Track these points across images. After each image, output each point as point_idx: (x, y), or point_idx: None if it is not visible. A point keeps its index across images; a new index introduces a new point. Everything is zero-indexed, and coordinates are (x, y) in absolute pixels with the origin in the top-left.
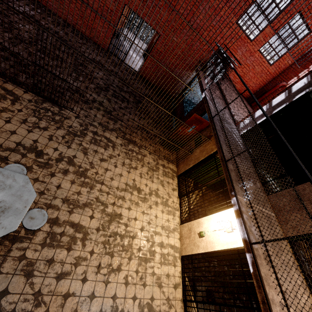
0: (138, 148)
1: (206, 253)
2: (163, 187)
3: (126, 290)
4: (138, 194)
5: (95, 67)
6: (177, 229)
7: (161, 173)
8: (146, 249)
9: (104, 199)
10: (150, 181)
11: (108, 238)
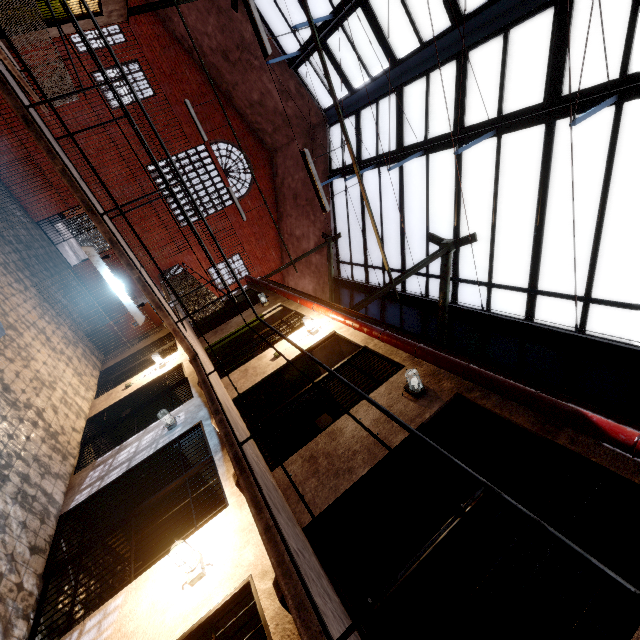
0: (56, 314)
1: (131, 394)
2: (79, 362)
3: (16, 379)
4: (47, 340)
5: (19, 222)
6: (88, 401)
7: (80, 353)
8: (45, 378)
9: (6, 309)
10: (64, 345)
11: (5, 335)
